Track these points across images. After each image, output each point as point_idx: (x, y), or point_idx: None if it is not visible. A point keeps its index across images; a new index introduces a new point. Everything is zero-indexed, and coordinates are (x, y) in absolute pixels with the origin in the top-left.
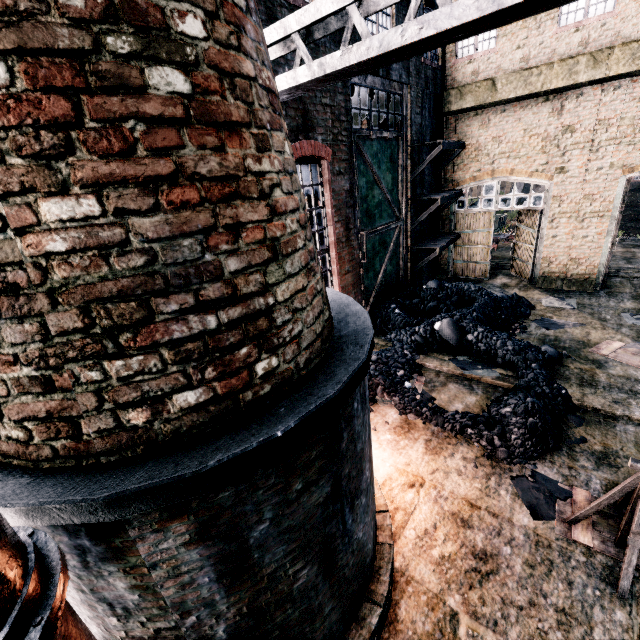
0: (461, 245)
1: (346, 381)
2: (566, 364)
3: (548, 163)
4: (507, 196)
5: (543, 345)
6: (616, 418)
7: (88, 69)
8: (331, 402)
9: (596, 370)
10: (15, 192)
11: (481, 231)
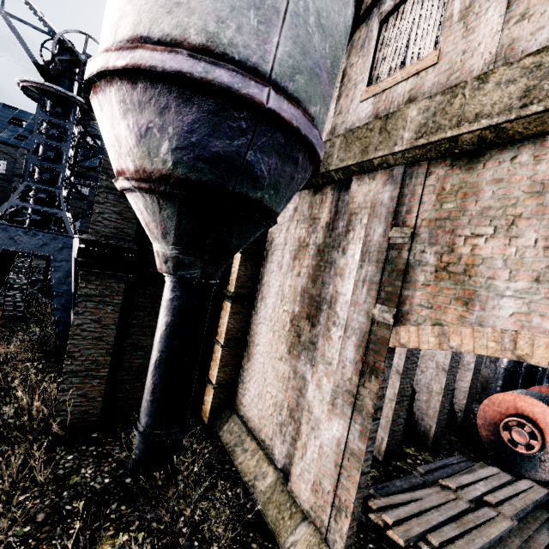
0: None
1: None
2: None
3: None
4: None
5: None
6: None
7: None
8: None
9: None
10: None
11: None
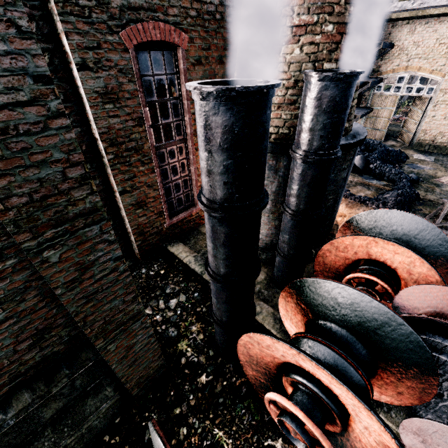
0: (371, 117)
1: (365, 136)
2: (420, 184)
3: (445, 65)
4: (411, 86)
5: (410, 174)
6: (439, 205)
7: (347, 28)
8: (362, 140)
9: (435, 187)
10: (321, 60)
11: (387, 108)
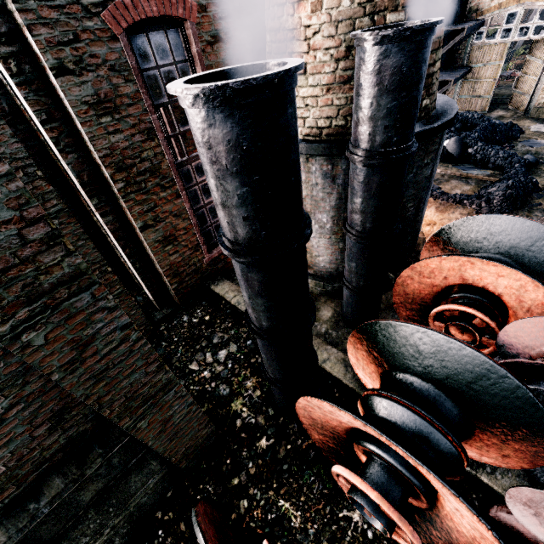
0: (469, 80)
1: (454, 114)
2: (540, 168)
3: None
4: (527, 25)
5: (526, 155)
6: None
7: None
8: (450, 120)
9: None
10: (381, 10)
11: (492, 64)
